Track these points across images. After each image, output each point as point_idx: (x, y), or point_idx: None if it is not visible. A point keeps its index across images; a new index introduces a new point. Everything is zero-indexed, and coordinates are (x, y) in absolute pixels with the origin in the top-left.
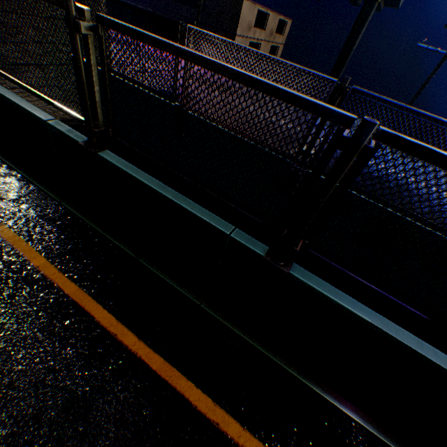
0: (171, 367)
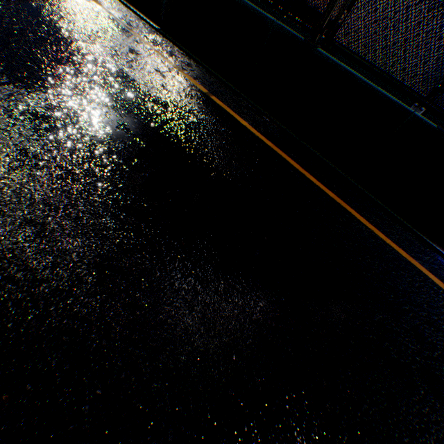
0: (339, 199)
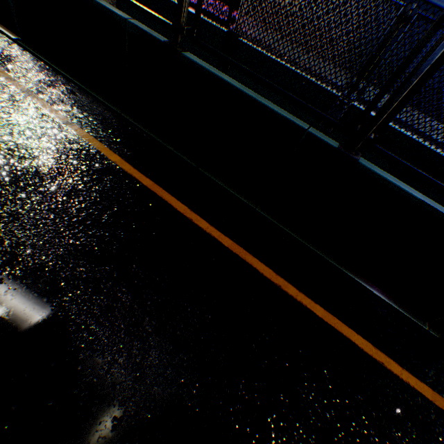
0: (239, 247)
